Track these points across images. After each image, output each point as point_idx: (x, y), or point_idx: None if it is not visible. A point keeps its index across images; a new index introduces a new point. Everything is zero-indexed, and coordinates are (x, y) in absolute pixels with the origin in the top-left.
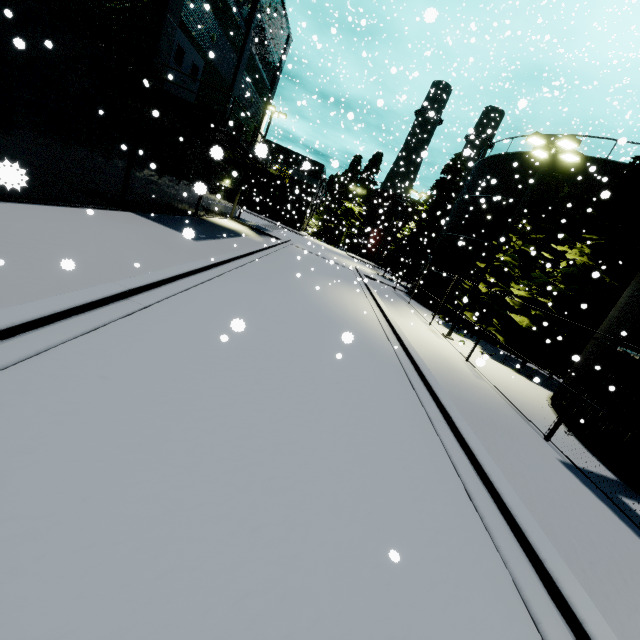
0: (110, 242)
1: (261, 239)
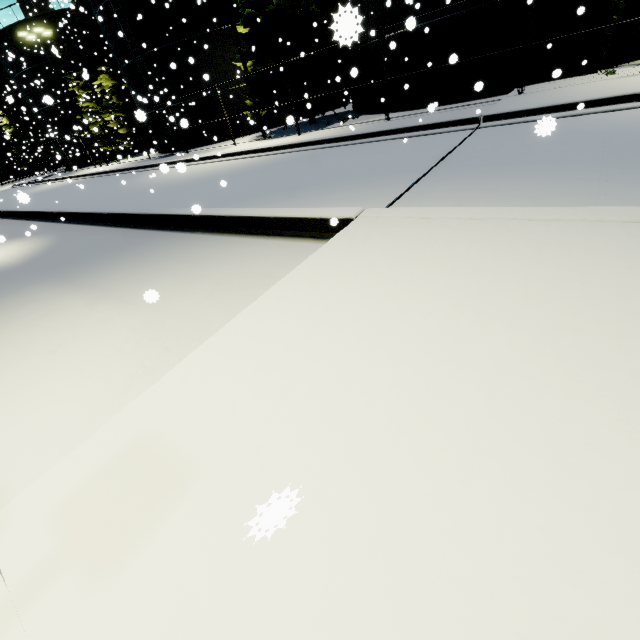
0: None
1: None
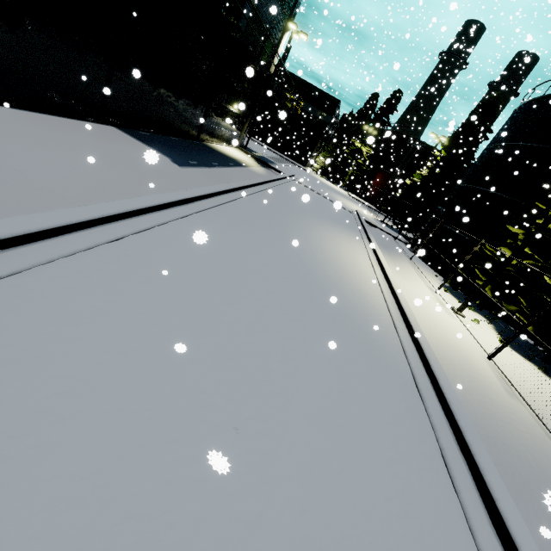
0: (43, 158)
1: (264, 171)
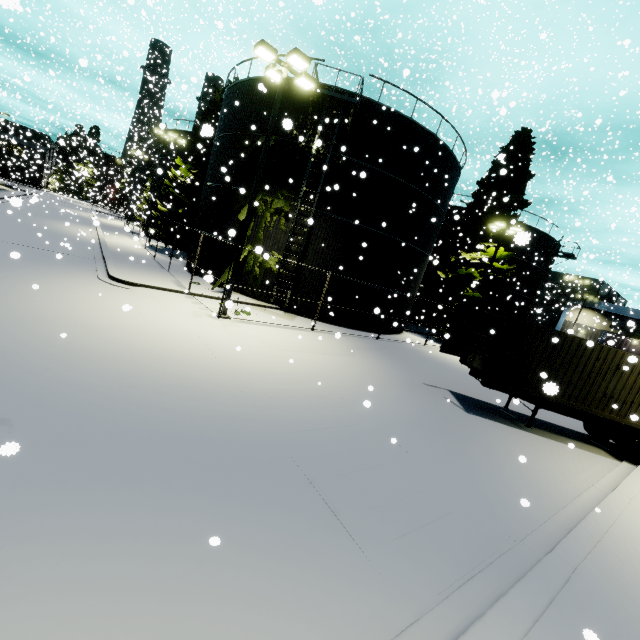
0: None
1: (17, 192)
